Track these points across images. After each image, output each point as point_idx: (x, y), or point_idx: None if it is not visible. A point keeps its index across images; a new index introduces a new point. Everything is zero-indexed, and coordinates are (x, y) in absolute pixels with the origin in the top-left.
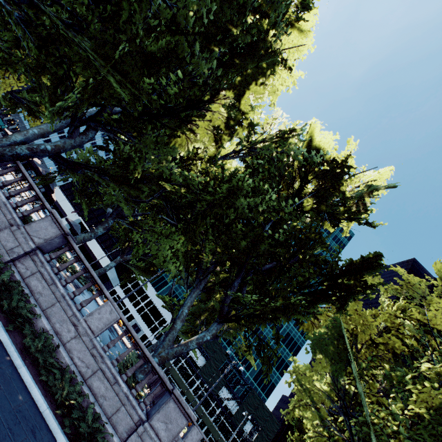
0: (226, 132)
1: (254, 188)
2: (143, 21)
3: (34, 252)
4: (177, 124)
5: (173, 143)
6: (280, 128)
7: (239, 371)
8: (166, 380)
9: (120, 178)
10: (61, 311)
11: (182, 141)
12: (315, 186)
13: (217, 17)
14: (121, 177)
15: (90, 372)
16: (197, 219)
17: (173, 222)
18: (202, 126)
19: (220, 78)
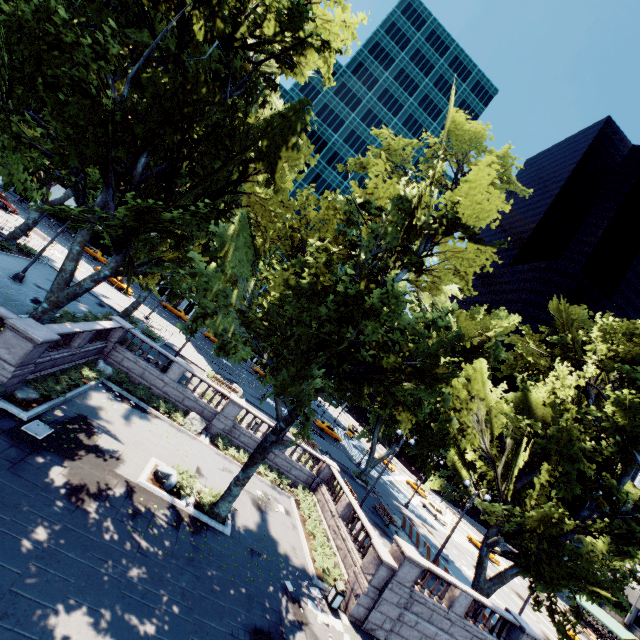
0: None
1: (37, 11)
2: None
3: None
4: None
5: None
6: None
7: None
8: (1, 315)
9: None
10: None
11: None
12: None
13: None
14: None
15: None
16: None
17: None
18: None
19: None
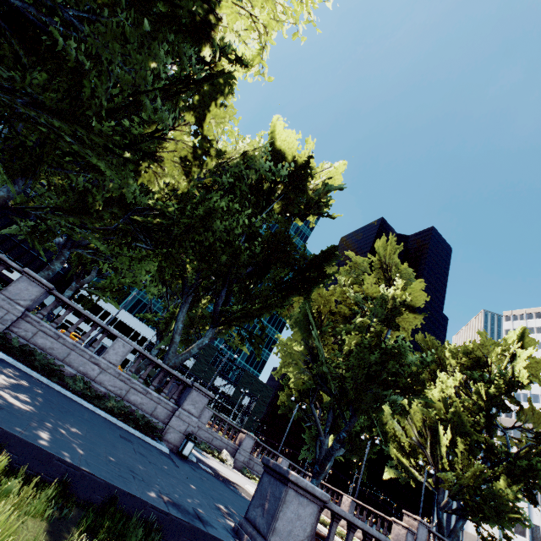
0: (194, 165)
1: (227, 206)
2: (104, 92)
3: (24, 314)
4: (140, 157)
5: (141, 180)
6: (244, 152)
7: (234, 359)
8: (186, 380)
9: (75, 211)
10: (79, 357)
11: (150, 176)
12: (281, 190)
13: (177, 78)
14: (76, 210)
15: (125, 392)
16: (175, 243)
17: (149, 247)
18: (167, 158)
19: (176, 98)
